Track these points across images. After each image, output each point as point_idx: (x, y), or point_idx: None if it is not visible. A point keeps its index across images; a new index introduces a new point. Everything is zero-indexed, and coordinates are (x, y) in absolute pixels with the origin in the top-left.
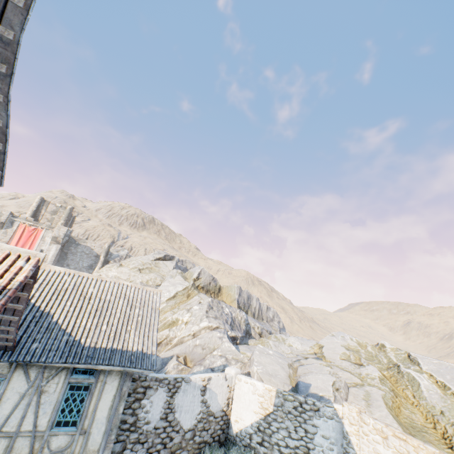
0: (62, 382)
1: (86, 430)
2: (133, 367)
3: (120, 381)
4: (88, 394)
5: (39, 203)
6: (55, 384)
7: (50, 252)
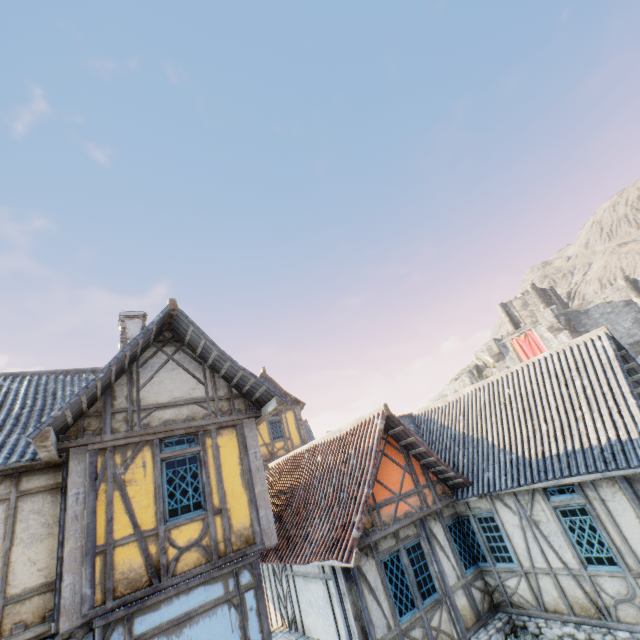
0: (546, 508)
1: (639, 572)
2: (611, 469)
3: (624, 494)
4: (592, 520)
5: (503, 311)
6: (540, 511)
7: None
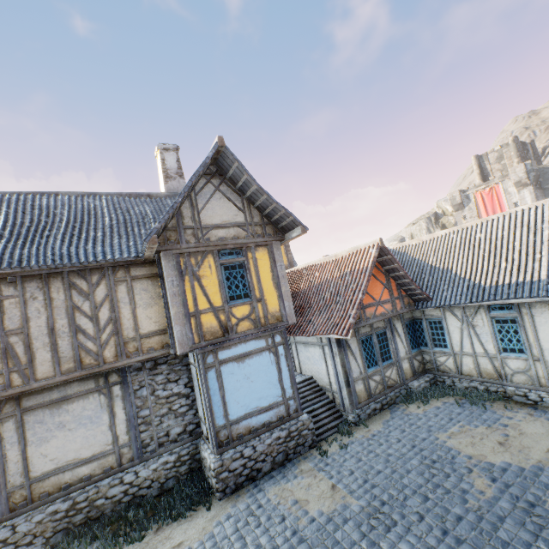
0: (485, 318)
1: (539, 358)
2: None
3: None
4: (518, 327)
5: (476, 163)
6: (480, 320)
7: (524, 201)
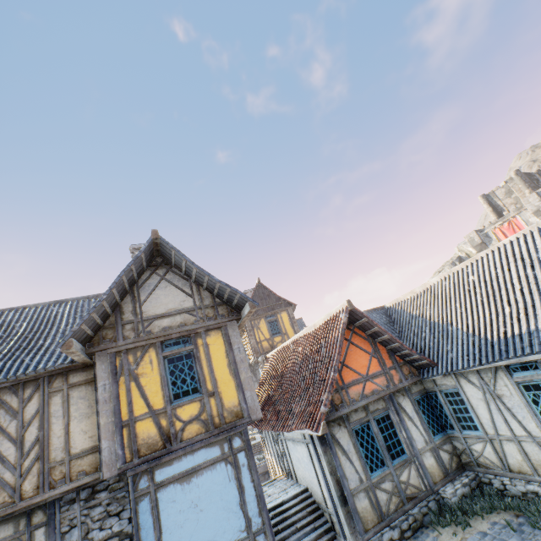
0: (509, 384)
1: None
2: None
3: None
4: None
5: (485, 202)
6: (503, 386)
7: None
